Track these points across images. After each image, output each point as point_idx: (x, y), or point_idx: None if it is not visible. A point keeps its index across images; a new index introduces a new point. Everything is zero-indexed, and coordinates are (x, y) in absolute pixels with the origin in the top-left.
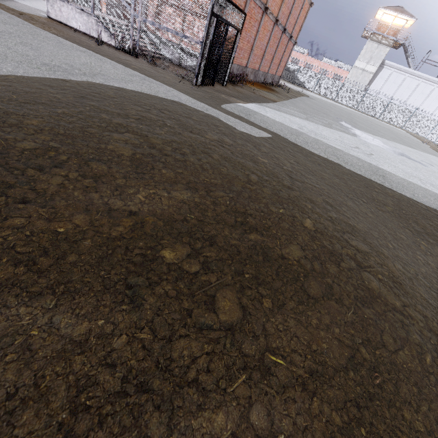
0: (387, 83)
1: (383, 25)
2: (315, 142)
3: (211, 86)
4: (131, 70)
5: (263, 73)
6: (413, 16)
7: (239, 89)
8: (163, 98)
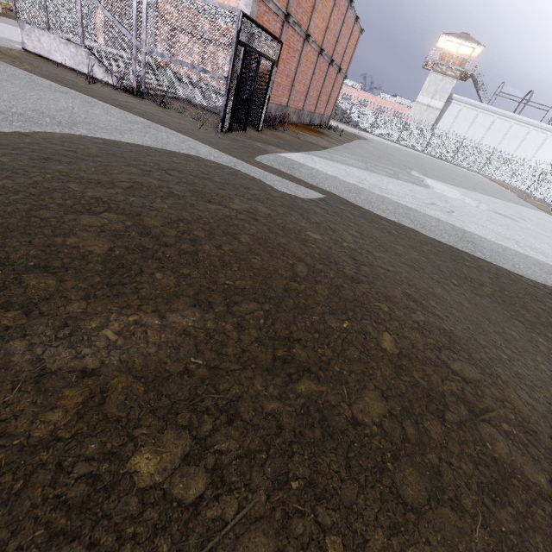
0: (456, 120)
1: (447, 54)
2: (381, 200)
3: (242, 132)
4: (131, 115)
5: (308, 113)
6: (480, 44)
7: (280, 134)
8: (174, 153)
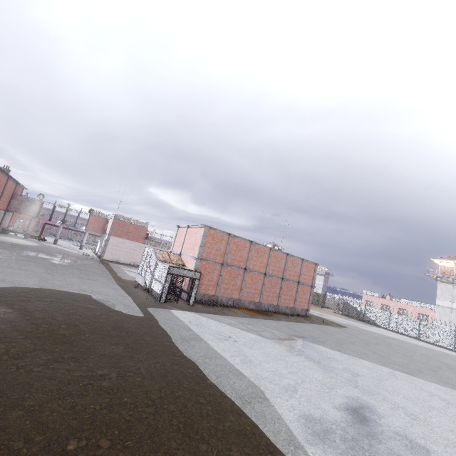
0: None
1: (446, 270)
2: (177, 324)
3: (173, 303)
4: (125, 294)
5: (270, 305)
6: None
7: (206, 308)
8: (109, 300)
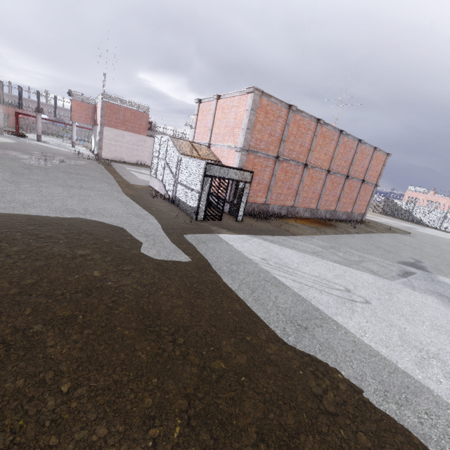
0: None
1: None
2: (253, 272)
3: (216, 221)
4: (141, 210)
5: (326, 211)
6: None
7: (260, 223)
8: (118, 227)
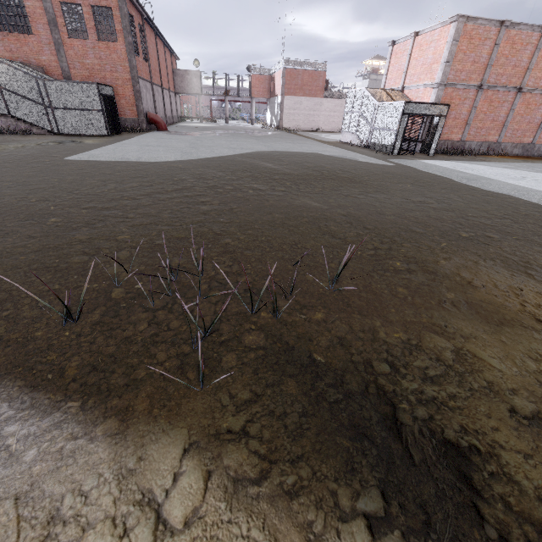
0: None
1: None
2: (442, 169)
3: (409, 155)
4: (349, 151)
5: None
6: None
7: (452, 157)
8: (344, 155)
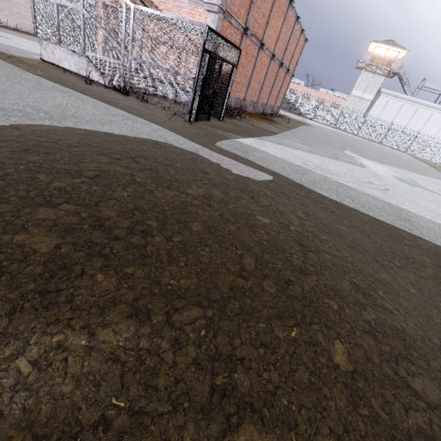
0: (385, 109)
1: (376, 57)
2: (324, 180)
3: (206, 121)
4: (115, 109)
5: (262, 105)
6: (405, 48)
7: (237, 122)
8: (145, 141)
